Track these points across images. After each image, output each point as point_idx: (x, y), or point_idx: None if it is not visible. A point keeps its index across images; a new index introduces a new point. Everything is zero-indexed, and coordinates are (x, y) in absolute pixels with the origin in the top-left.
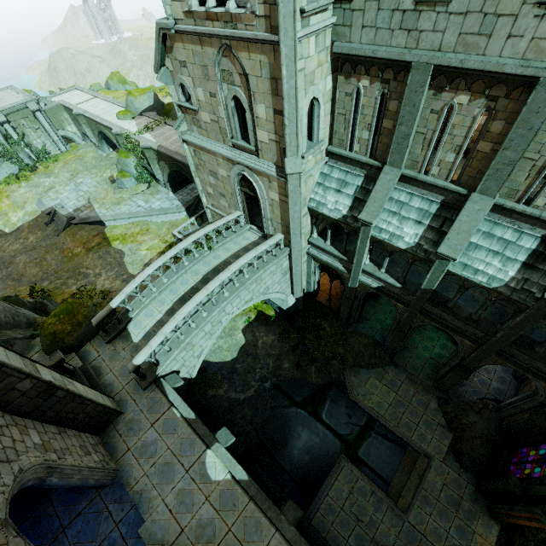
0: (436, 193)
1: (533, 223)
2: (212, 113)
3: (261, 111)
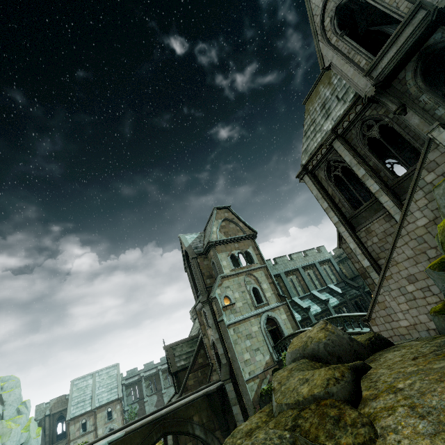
0: (306, 298)
1: (322, 291)
2: (243, 300)
3: (265, 286)
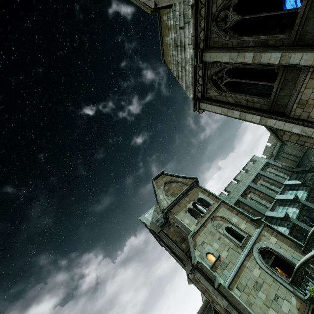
0: (276, 207)
1: (284, 192)
2: (225, 247)
3: (234, 220)
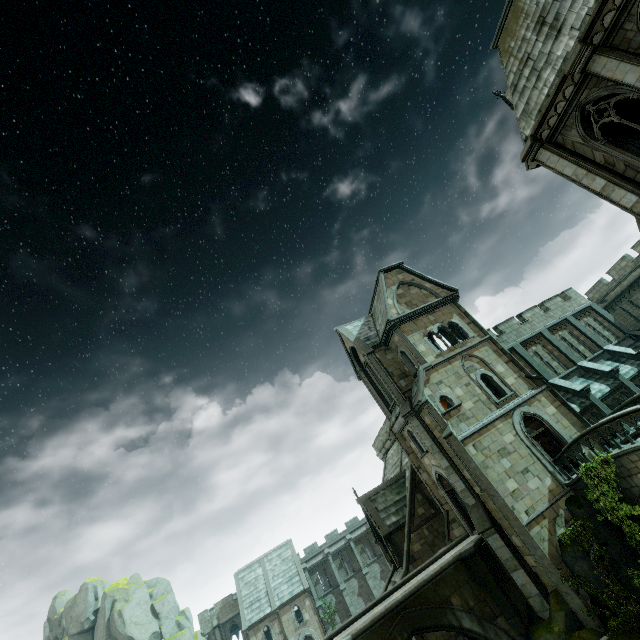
0: (572, 377)
1: (597, 360)
2: (472, 397)
3: (499, 368)
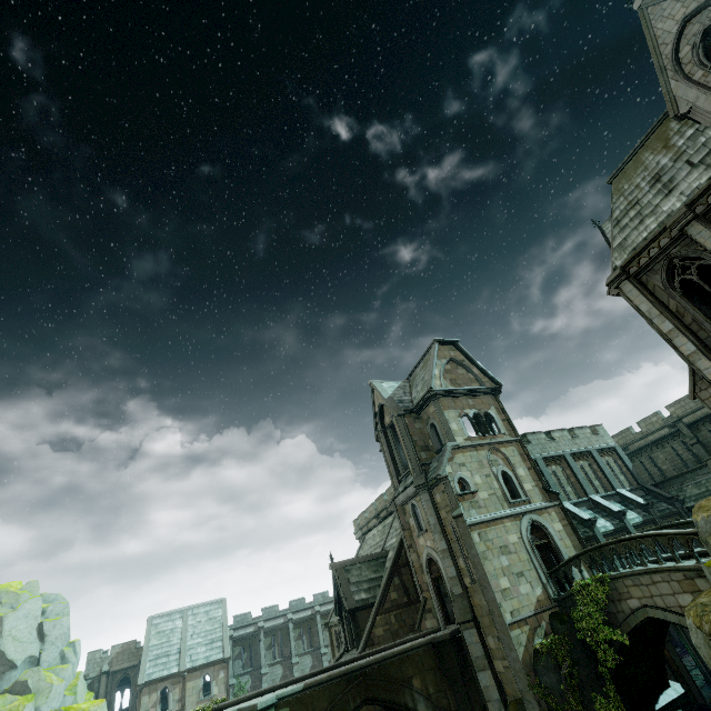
0: (581, 507)
1: (607, 499)
2: (489, 489)
3: (521, 472)
